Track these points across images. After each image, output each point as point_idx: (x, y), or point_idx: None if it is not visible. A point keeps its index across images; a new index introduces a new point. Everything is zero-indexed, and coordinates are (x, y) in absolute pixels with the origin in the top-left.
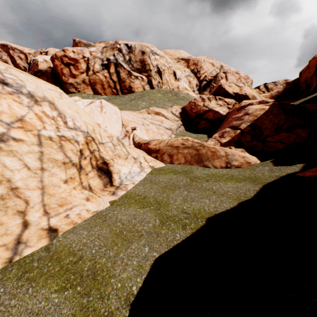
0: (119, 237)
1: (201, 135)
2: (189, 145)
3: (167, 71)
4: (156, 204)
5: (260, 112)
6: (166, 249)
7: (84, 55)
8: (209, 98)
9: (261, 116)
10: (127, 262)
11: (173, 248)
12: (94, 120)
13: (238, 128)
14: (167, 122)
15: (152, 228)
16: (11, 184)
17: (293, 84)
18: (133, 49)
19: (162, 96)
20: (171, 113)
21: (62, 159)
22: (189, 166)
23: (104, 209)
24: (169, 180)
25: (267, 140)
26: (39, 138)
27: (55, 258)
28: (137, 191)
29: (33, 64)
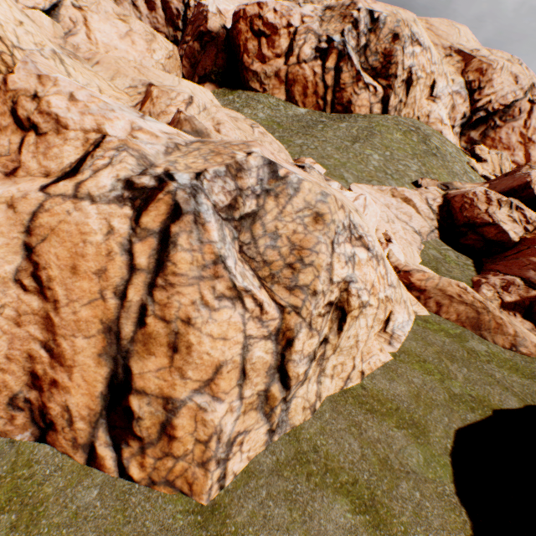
0: (419, 399)
1: (464, 260)
2: (468, 301)
3: (423, 80)
4: (439, 375)
5: None
6: (462, 425)
7: (291, 20)
8: (500, 201)
9: None
10: (435, 424)
11: (468, 426)
12: None
13: (535, 288)
14: (417, 219)
15: (444, 401)
16: (357, 338)
17: None
18: (379, 26)
19: (402, 141)
20: (425, 202)
21: (382, 318)
22: (461, 328)
23: (389, 361)
24: (442, 344)
25: None
26: (378, 302)
27: (376, 399)
28: (412, 348)
29: (199, 14)
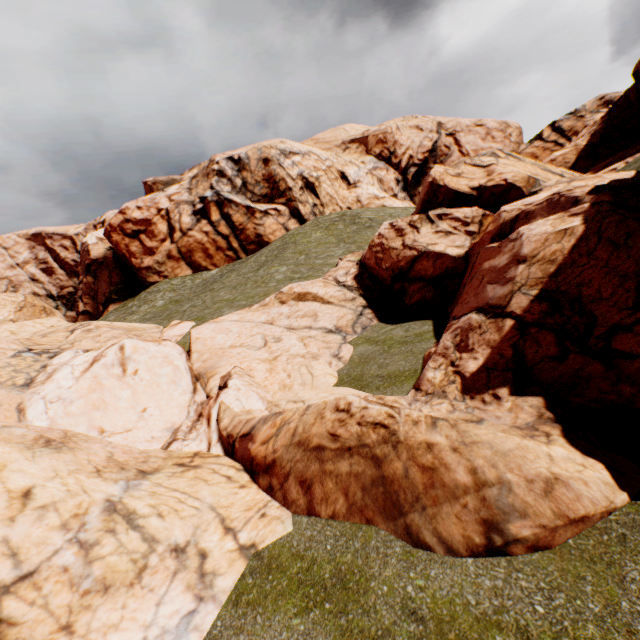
0: None
1: (418, 328)
2: (353, 439)
3: (324, 177)
4: None
5: (560, 245)
6: None
7: (160, 206)
8: (412, 223)
9: (569, 258)
10: None
11: None
12: (16, 481)
13: (505, 312)
14: (328, 312)
15: None
16: None
17: (628, 104)
18: (245, 162)
19: (323, 236)
20: (335, 283)
21: None
22: (363, 531)
23: None
24: None
25: (619, 348)
26: None
27: None
28: None
29: (83, 252)
